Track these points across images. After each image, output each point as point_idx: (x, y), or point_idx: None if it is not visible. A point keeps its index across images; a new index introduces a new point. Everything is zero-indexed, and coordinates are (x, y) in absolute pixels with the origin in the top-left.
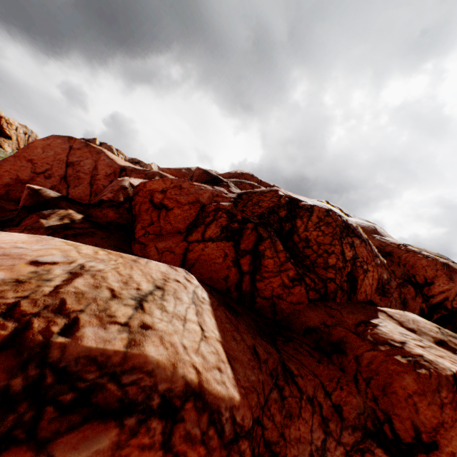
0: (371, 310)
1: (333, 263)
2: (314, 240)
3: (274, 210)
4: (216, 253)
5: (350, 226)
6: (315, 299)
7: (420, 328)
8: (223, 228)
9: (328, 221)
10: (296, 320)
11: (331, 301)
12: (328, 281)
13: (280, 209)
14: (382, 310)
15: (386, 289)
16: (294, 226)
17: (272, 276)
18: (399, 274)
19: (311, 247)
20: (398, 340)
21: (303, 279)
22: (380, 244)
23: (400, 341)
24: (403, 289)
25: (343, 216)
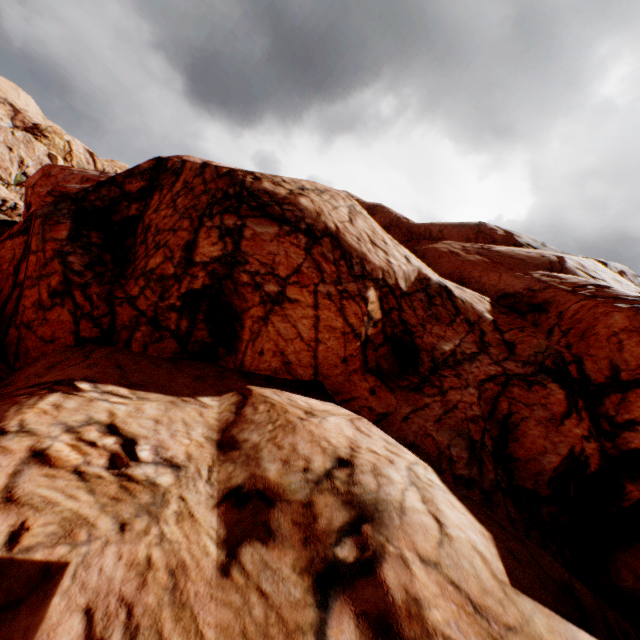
0: (224, 386)
1: (153, 265)
2: (156, 226)
3: (117, 180)
4: (8, 255)
5: (260, 196)
6: (92, 339)
7: (264, 447)
8: (29, 216)
9: (195, 185)
10: (24, 370)
11: (118, 347)
12: (120, 302)
13: (134, 179)
14: (249, 390)
15: (437, 377)
16: (147, 206)
17: (29, 287)
18: (529, 352)
19: (148, 241)
20: (6, 423)
21: (73, 294)
22: (528, 287)
23: (0, 427)
24: (528, 392)
25: (265, 181)
